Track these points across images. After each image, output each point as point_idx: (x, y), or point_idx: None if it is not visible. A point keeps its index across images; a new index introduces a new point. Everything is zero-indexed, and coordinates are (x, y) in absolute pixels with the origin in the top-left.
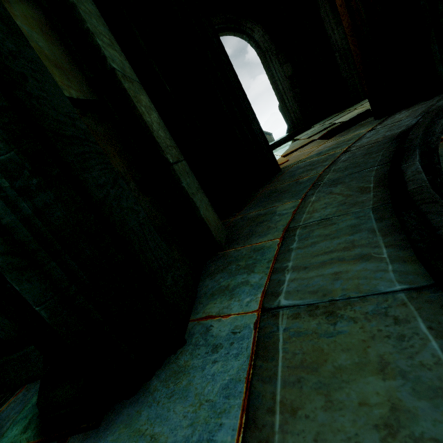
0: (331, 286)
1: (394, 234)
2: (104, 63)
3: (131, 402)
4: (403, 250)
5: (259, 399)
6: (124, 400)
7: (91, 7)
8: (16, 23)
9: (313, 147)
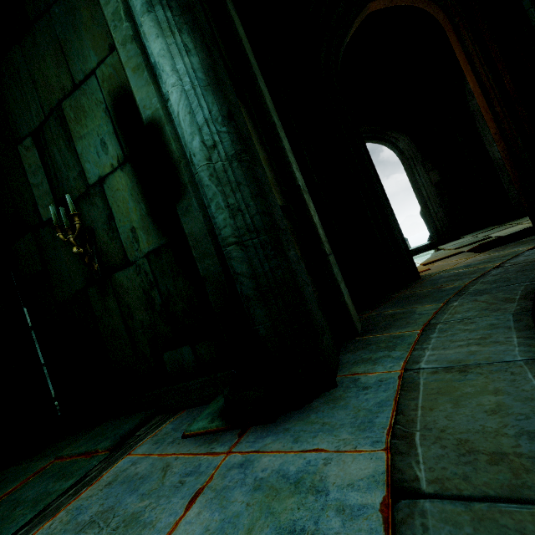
0: (465, 358)
1: (526, 330)
2: (294, 182)
3: (298, 412)
4: (530, 340)
5: (405, 406)
6: (292, 411)
7: (288, 145)
8: (263, 164)
9: (461, 258)
